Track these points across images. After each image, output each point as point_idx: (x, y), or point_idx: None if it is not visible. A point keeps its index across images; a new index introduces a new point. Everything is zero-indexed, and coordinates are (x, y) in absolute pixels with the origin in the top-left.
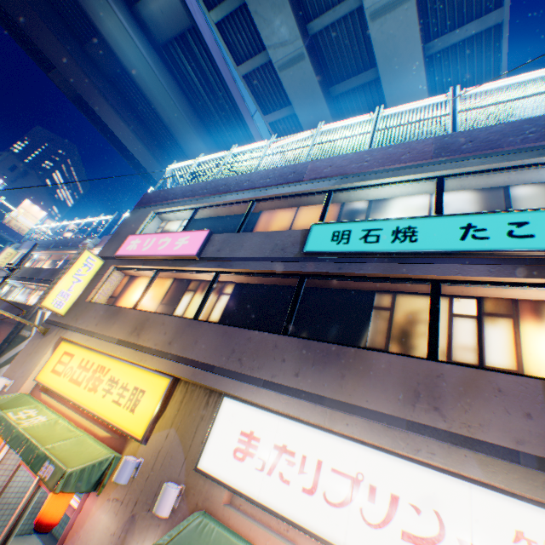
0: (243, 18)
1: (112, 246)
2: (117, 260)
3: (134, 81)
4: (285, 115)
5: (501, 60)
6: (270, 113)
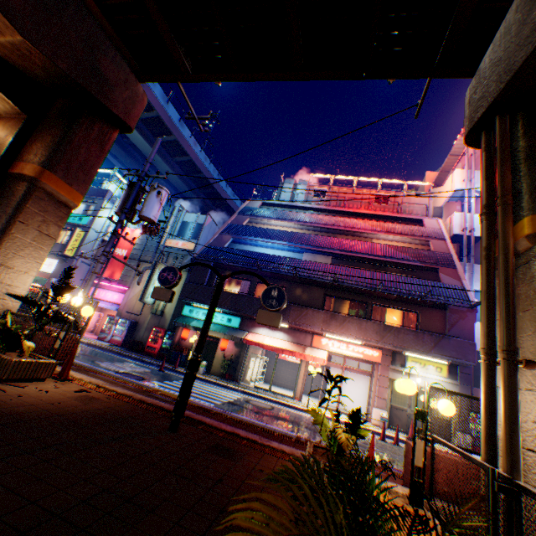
0: None
1: None
2: None
3: None
4: None
5: (168, 128)
6: None
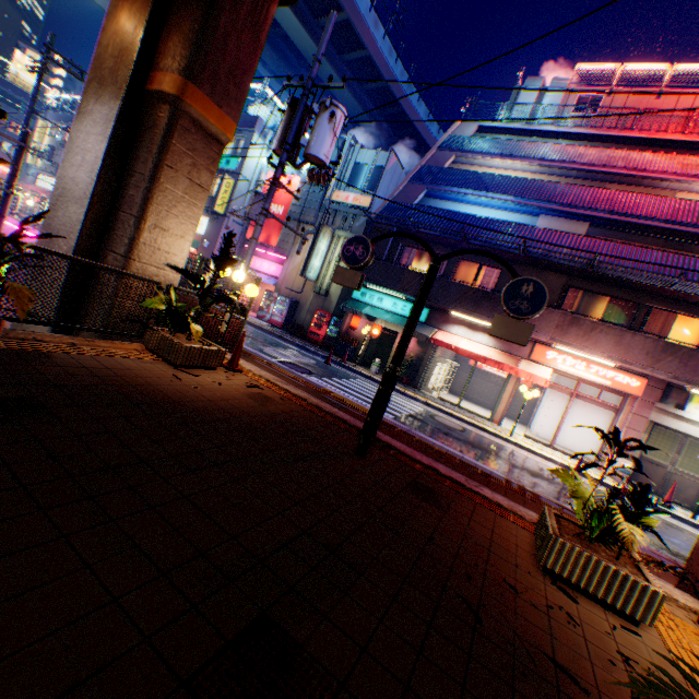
0: None
1: None
2: None
3: None
4: None
5: None
6: None
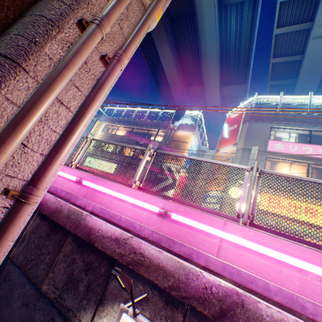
0: (301, 2)
1: (252, 143)
2: (266, 152)
3: (196, 25)
4: (287, 60)
5: None
6: (275, 57)
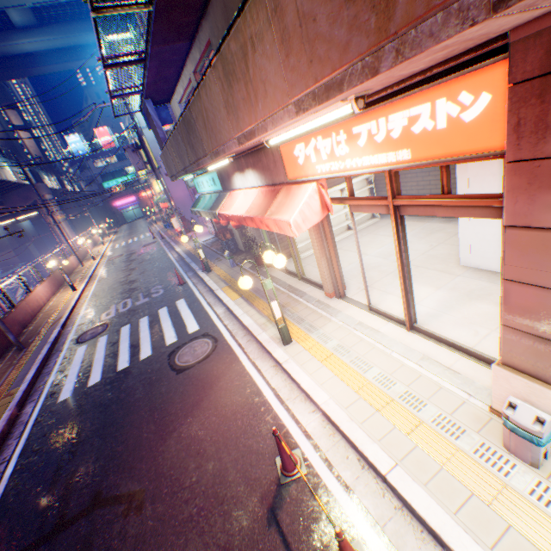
0: None
1: None
2: None
3: (60, 49)
4: None
5: None
6: None
